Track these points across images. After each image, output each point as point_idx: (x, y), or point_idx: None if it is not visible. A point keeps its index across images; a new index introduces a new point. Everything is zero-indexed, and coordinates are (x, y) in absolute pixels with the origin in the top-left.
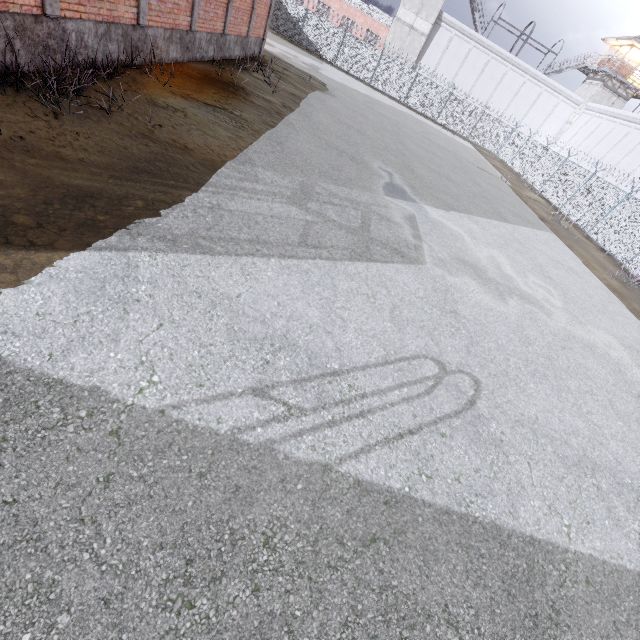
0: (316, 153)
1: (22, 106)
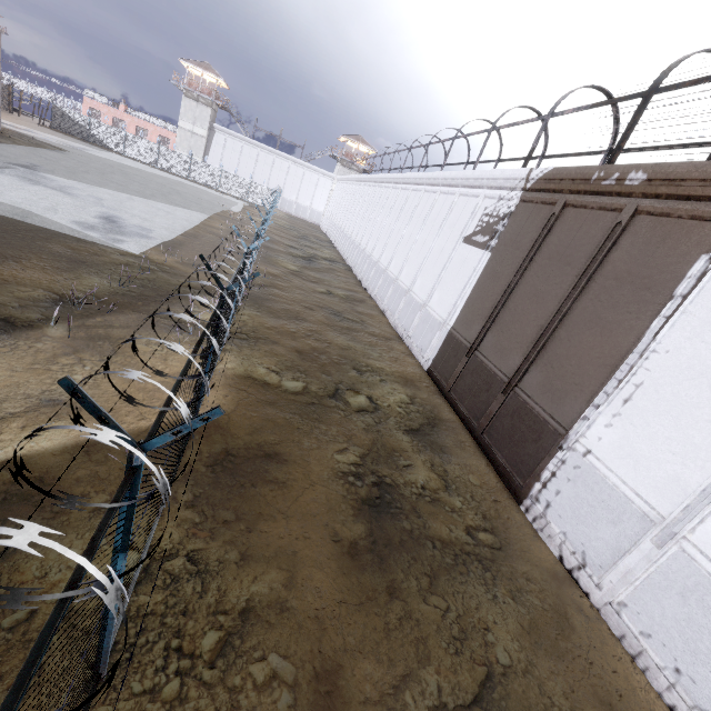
0: None
1: None
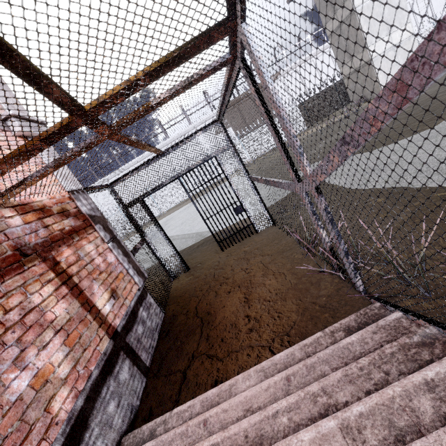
0: None
1: None
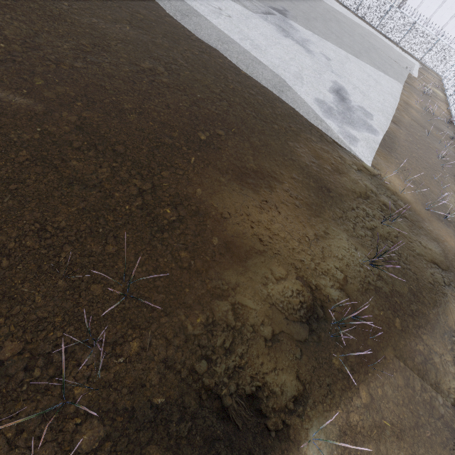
0: None
1: None
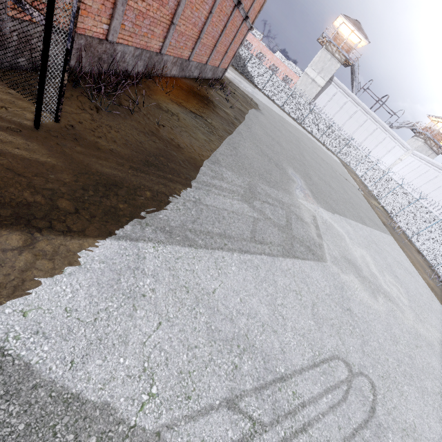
0: (256, 158)
1: (76, 99)
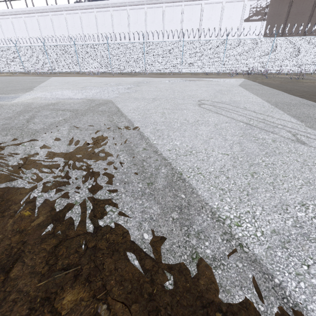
0: None
1: None
